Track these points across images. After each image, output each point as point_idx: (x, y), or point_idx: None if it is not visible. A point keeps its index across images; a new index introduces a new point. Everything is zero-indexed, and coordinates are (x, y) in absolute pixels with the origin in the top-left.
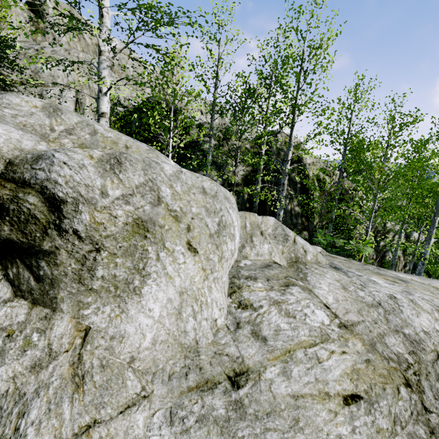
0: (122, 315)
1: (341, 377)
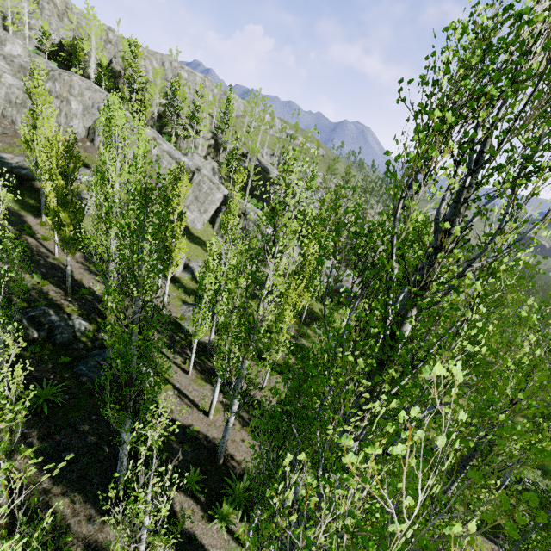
0: (5, 48)
1: (25, 61)
